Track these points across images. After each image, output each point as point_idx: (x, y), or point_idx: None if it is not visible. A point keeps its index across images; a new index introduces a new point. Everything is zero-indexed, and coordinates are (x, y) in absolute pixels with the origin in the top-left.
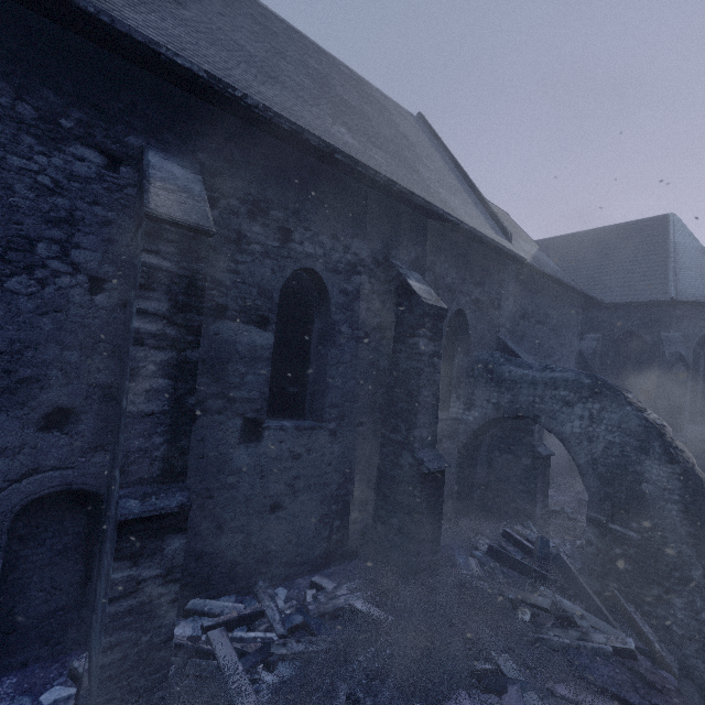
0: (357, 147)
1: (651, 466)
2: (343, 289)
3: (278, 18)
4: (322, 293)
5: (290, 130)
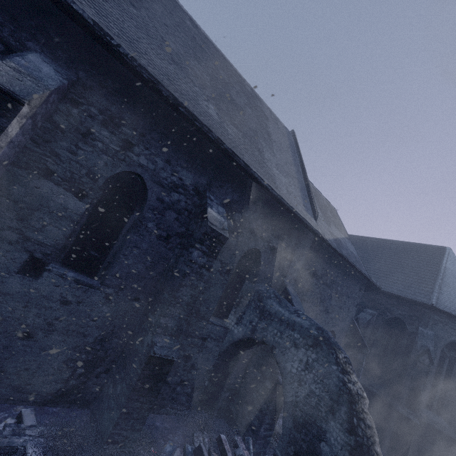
0: (215, 118)
1: (333, 428)
2: (161, 198)
3: (216, 48)
4: (145, 195)
5: (148, 79)
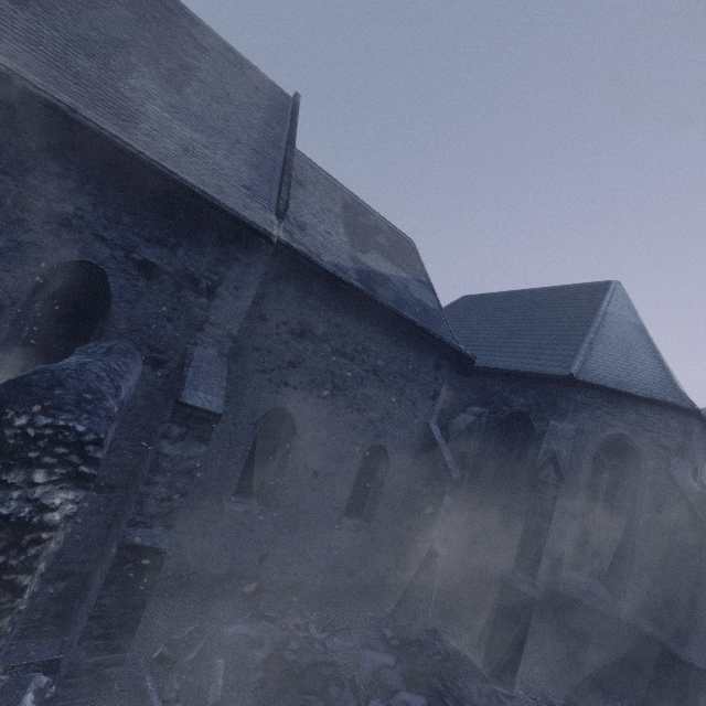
0: None
1: None
2: None
3: None
4: None
5: None
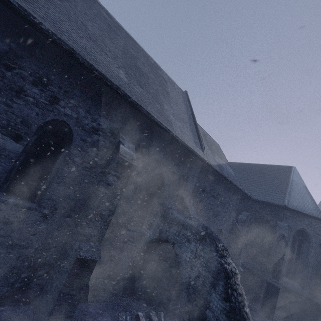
0: (124, 80)
1: (215, 298)
2: (84, 138)
3: (126, 33)
4: (72, 137)
5: (67, 49)
